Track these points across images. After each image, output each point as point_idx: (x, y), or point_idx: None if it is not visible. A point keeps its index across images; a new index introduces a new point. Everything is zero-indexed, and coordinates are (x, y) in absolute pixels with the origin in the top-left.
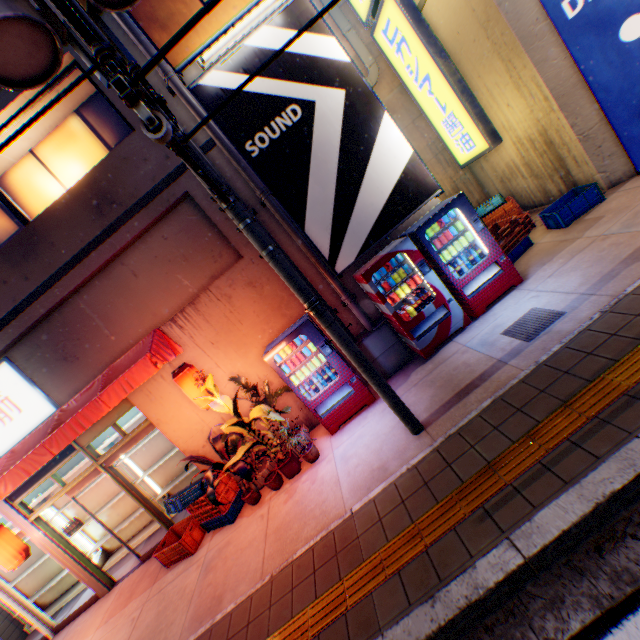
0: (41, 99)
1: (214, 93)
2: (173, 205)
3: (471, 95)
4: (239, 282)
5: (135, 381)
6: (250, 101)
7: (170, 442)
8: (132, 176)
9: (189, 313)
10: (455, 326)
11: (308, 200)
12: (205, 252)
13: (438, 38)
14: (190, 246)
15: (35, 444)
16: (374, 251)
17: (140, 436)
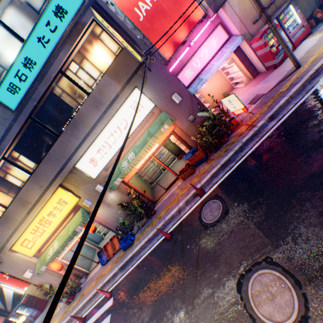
0: None
1: None
2: None
3: None
4: None
5: None
6: None
7: None
8: None
9: None
10: (33, 320)
11: None
12: None
13: None
14: None
15: None
16: (17, 302)
17: None
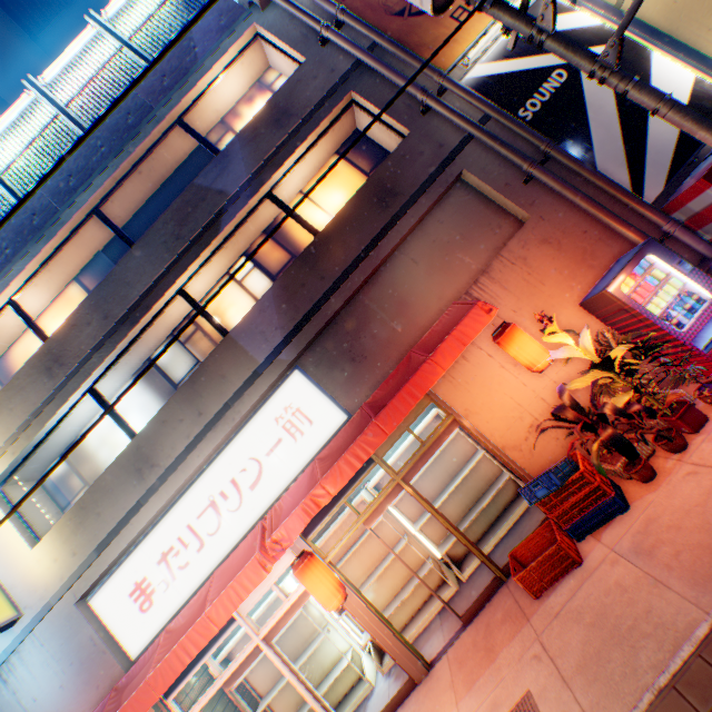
0: (325, 135)
1: (480, 82)
2: (448, 187)
3: (697, 55)
4: (530, 242)
5: (466, 336)
6: (514, 79)
7: (438, 481)
8: (410, 169)
9: (482, 284)
10: None
11: (592, 144)
12: (481, 227)
13: (644, 21)
14: (465, 225)
15: (347, 441)
16: (677, 181)
17: (440, 439)
